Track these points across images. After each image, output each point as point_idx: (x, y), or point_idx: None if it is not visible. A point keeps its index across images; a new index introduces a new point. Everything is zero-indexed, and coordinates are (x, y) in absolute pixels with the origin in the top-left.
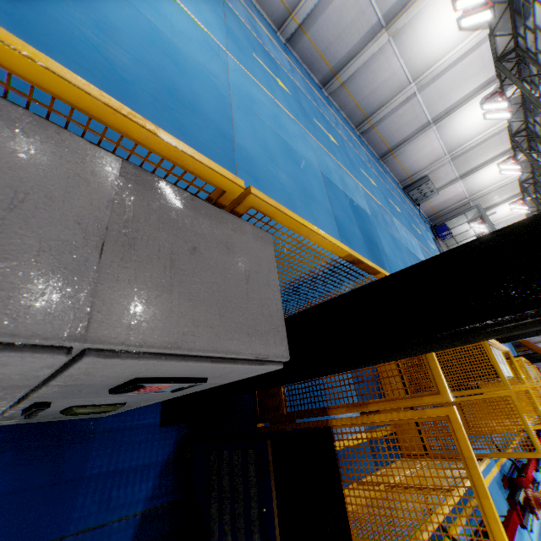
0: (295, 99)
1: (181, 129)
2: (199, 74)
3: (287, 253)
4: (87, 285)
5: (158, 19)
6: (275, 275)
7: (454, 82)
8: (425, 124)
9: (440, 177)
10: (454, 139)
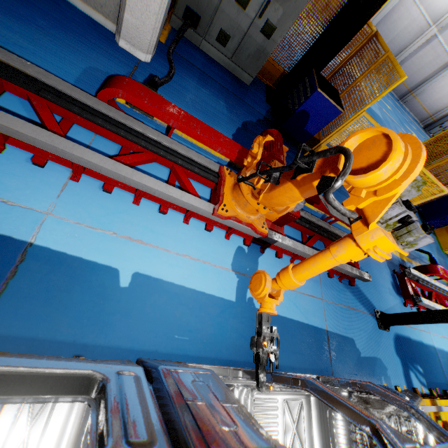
0: None
1: None
2: None
3: None
4: None
5: None
6: None
7: None
8: (446, 63)
9: None
10: None
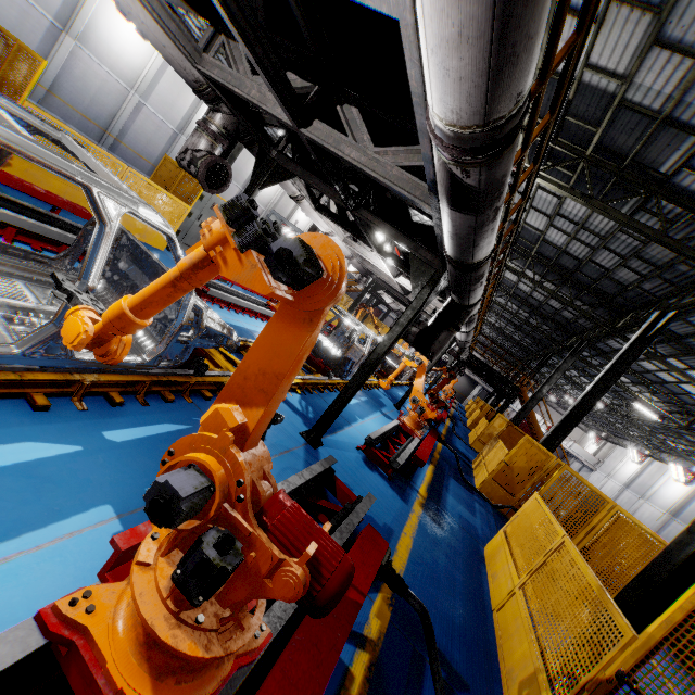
0: None
1: None
2: None
3: None
4: None
5: None
6: None
7: (173, 91)
8: (174, 135)
9: (226, 191)
10: None
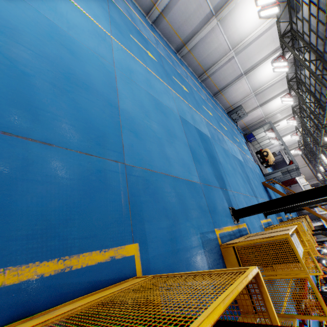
0: (160, 64)
1: (76, 107)
2: (90, 58)
3: (160, 186)
4: None
5: (56, 16)
6: None
7: (256, 50)
8: (239, 75)
9: (248, 105)
10: (256, 83)
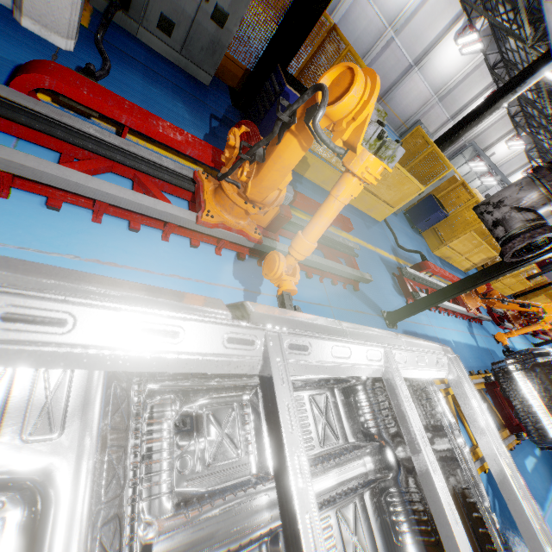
0: None
1: None
2: None
3: None
4: None
5: None
6: None
7: (426, 22)
8: (408, 67)
9: (432, 120)
10: (437, 79)
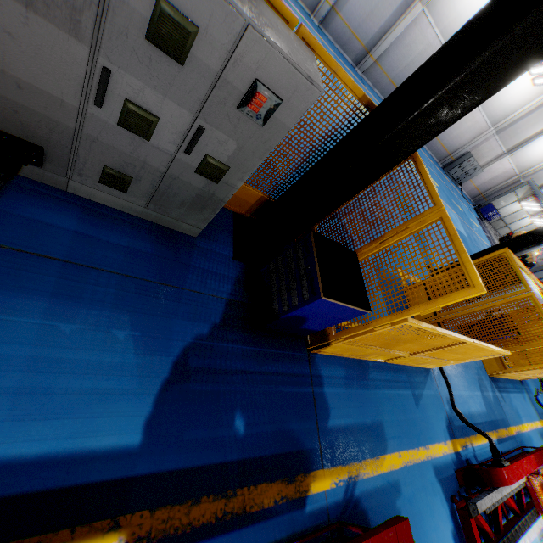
0: (328, 73)
1: None
2: None
3: None
4: (247, 7)
5: None
6: (316, 65)
7: None
8: None
9: (484, 152)
10: (498, 109)
